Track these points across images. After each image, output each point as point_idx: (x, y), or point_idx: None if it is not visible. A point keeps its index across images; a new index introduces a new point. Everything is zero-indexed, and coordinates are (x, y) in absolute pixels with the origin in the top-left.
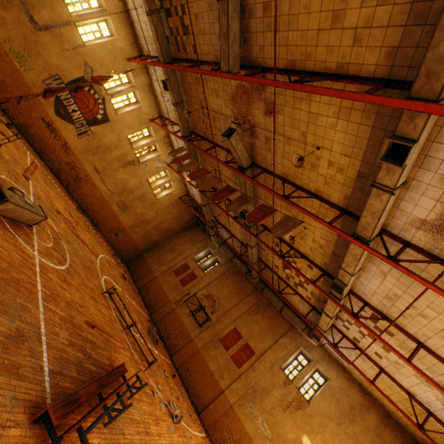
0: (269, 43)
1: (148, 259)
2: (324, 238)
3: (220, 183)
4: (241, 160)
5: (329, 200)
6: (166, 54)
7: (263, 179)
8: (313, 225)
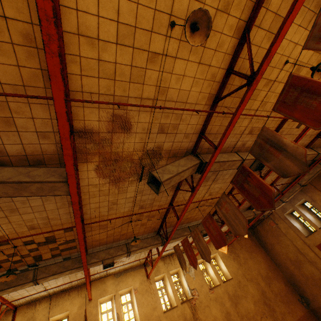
0: (30, 122)
1: (320, 303)
2: (308, 20)
3: (212, 200)
4: (190, 166)
5: (254, 2)
6: (77, 263)
7: (211, 138)
8: (285, 44)
